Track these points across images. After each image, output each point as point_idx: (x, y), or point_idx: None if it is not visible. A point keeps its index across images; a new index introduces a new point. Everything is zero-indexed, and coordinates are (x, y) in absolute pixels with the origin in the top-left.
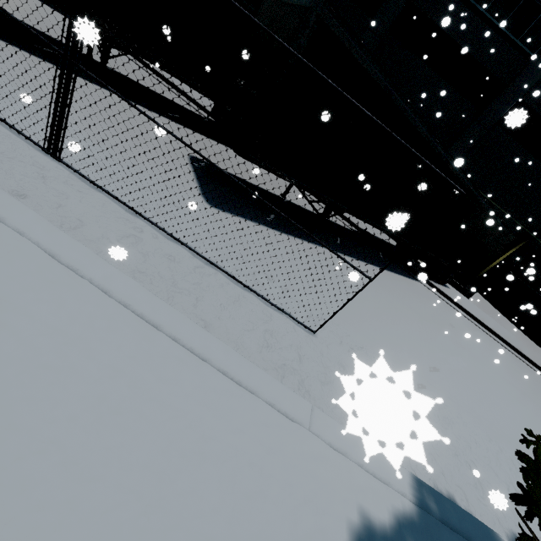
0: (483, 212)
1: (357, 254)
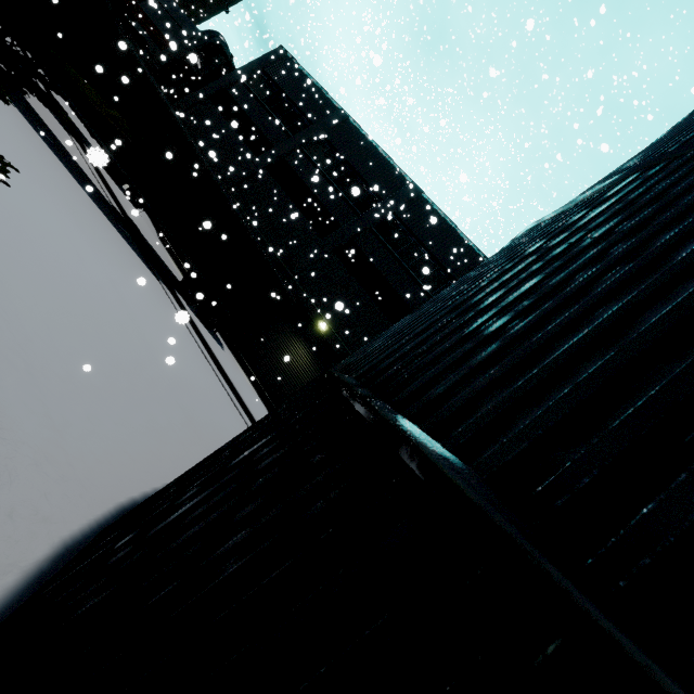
0: (223, 199)
1: (55, 150)
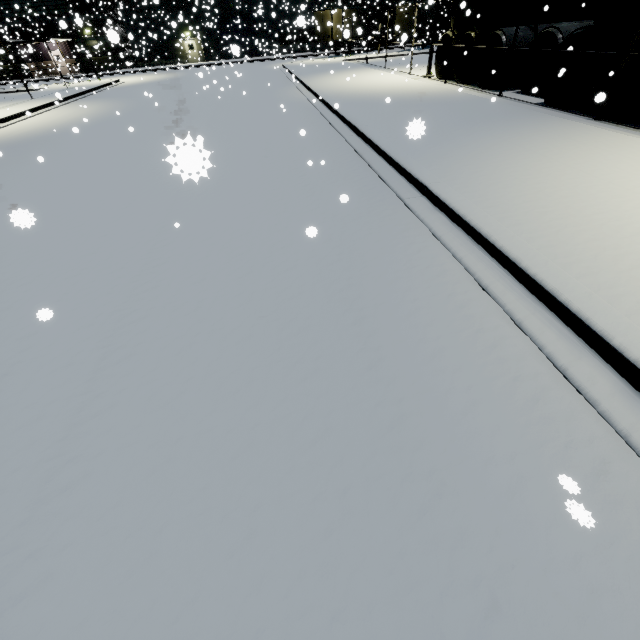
0: None
1: None
